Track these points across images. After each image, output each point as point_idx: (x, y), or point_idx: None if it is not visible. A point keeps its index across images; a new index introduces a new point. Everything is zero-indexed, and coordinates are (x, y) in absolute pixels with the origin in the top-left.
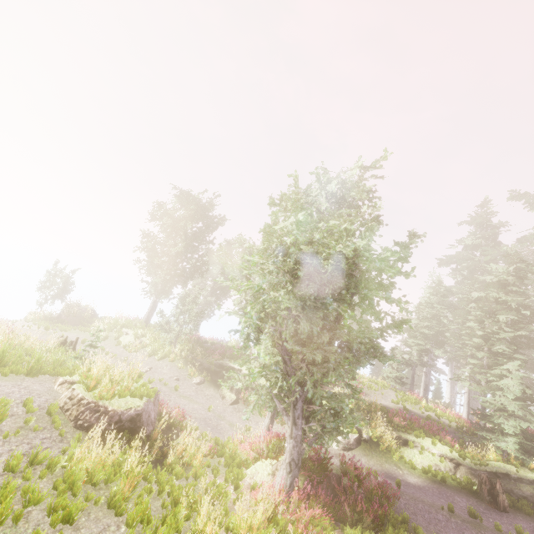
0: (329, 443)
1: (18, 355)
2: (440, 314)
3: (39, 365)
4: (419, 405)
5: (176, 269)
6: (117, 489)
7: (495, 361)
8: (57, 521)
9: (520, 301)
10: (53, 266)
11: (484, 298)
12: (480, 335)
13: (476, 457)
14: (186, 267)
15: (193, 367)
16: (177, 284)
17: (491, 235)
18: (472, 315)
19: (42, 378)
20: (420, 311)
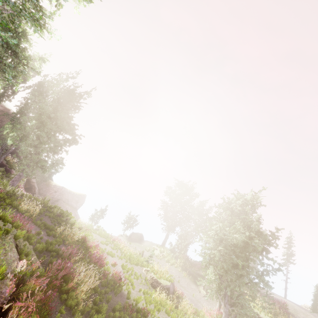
0: None
1: (132, 257)
2: None
3: (138, 262)
4: None
5: (177, 218)
6: (167, 308)
7: None
8: (156, 309)
9: None
10: (129, 213)
11: None
12: None
13: None
14: (181, 218)
15: (185, 272)
16: (177, 226)
17: None
18: None
19: (138, 266)
20: None
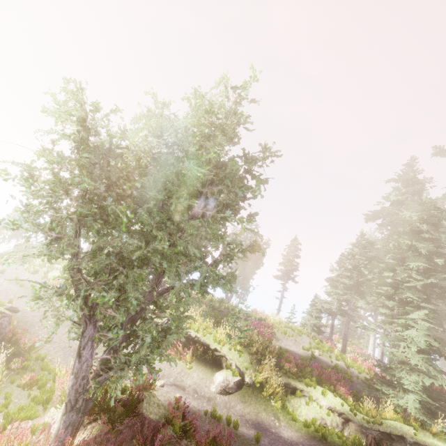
0: (208, 385)
1: None
2: (361, 265)
3: None
4: (333, 353)
5: None
6: None
7: (402, 310)
8: None
9: (431, 248)
10: (13, 211)
11: (396, 246)
12: (389, 283)
13: (370, 413)
14: None
15: None
16: None
17: (417, 192)
18: (383, 263)
19: None
20: (342, 262)
